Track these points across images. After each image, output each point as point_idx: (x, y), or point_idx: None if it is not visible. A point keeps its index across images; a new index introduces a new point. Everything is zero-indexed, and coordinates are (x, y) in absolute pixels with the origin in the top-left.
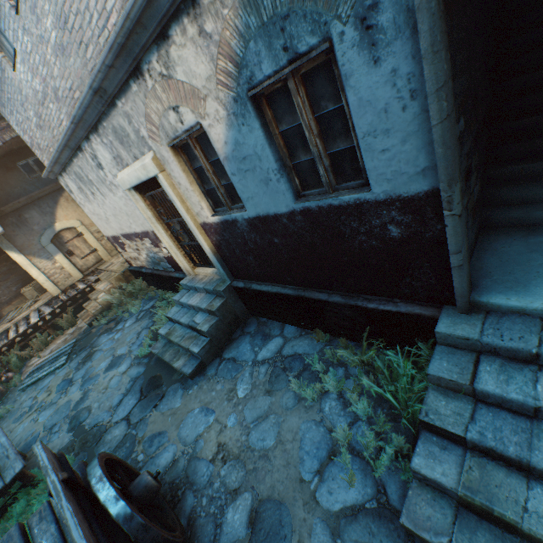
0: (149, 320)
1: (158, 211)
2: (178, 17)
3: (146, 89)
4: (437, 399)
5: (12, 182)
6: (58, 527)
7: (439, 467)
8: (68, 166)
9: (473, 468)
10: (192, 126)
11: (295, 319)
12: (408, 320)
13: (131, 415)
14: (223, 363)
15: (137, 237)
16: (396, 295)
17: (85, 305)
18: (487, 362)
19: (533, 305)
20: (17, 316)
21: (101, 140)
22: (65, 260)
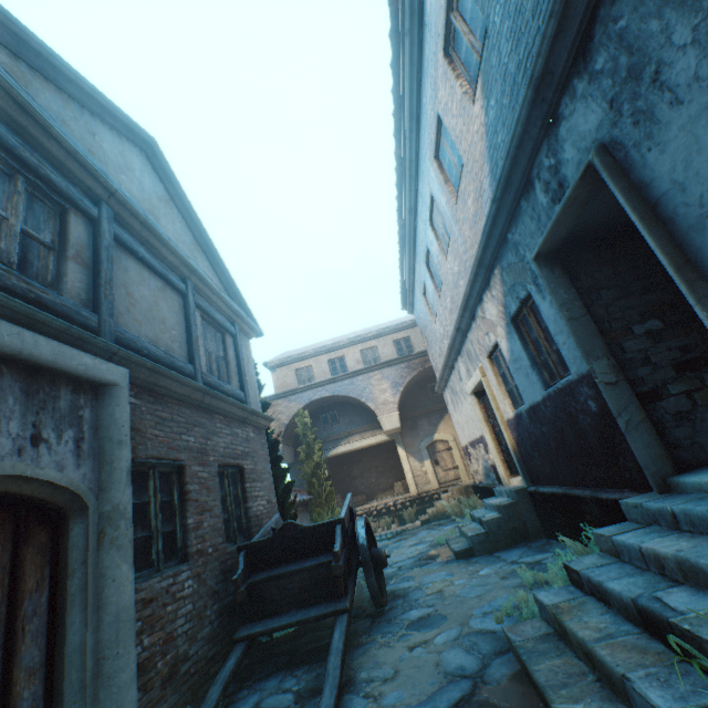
0: None
1: (487, 414)
2: (484, 291)
3: (477, 325)
4: (591, 557)
5: (419, 397)
6: None
7: (553, 597)
8: (447, 382)
9: (575, 601)
10: (494, 343)
11: (572, 534)
12: None
13: (403, 565)
14: (487, 556)
15: (477, 444)
16: (624, 484)
17: (427, 508)
18: (644, 528)
19: (704, 477)
20: (382, 499)
21: (461, 359)
22: (430, 466)
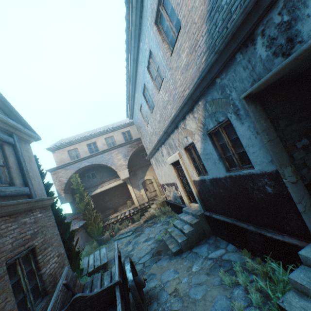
0: (166, 225)
1: (178, 174)
2: (188, 113)
3: (178, 131)
4: (293, 296)
5: (136, 160)
6: (110, 279)
7: None
8: (153, 155)
9: None
10: (190, 143)
11: (234, 240)
12: (291, 248)
13: (145, 262)
14: (190, 253)
15: (170, 185)
16: (283, 230)
17: (145, 213)
18: None
19: None
20: (122, 211)
21: (164, 146)
22: (144, 192)
